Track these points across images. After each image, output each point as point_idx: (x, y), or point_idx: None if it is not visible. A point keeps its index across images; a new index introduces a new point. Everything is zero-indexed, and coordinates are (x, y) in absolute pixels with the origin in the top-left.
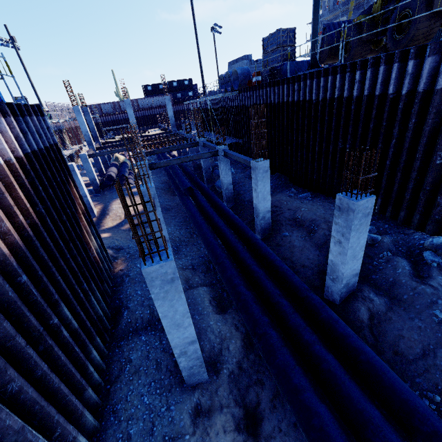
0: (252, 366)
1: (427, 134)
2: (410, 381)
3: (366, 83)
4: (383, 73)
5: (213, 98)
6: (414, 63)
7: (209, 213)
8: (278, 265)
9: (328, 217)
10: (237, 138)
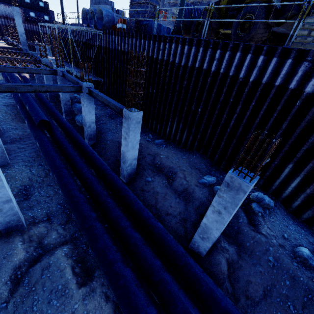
0: None
1: (260, 116)
2: None
3: (223, 63)
4: (238, 59)
5: (74, 29)
6: (263, 59)
7: (71, 154)
8: (153, 224)
9: (182, 166)
10: (98, 77)
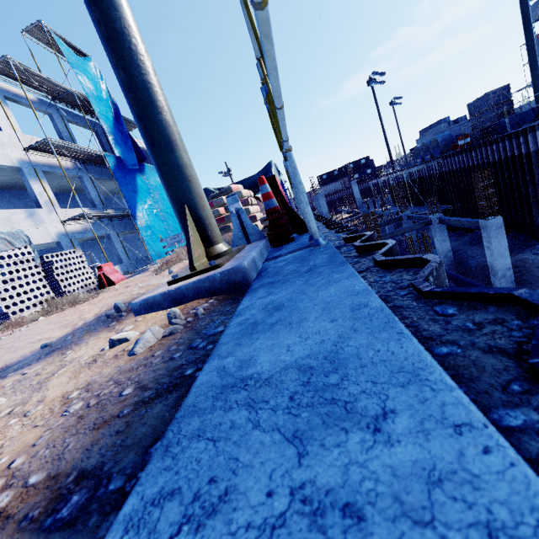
0: None
1: None
2: None
3: None
4: None
5: (407, 171)
6: None
7: None
8: None
9: None
10: (445, 205)
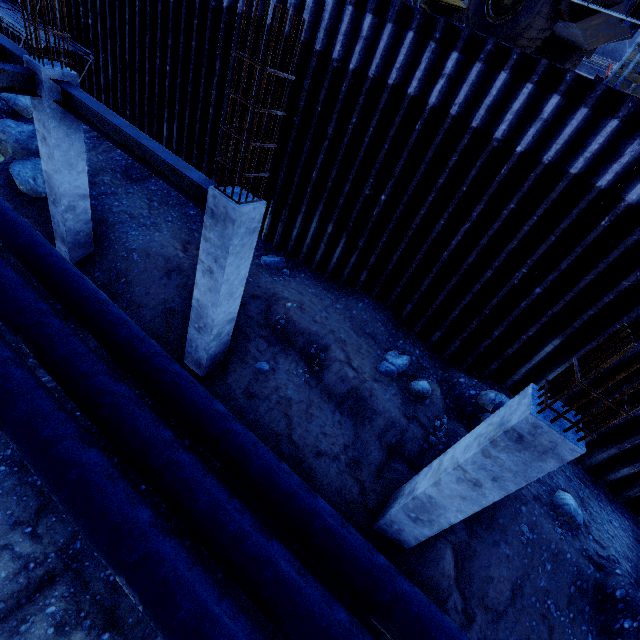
0: None
1: (522, 236)
2: None
3: (462, 91)
4: (500, 89)
5: None
6: (557, 104)
7: (24, 310)
8: (308, 509)
9: (338, 330)
10: (76, 40)
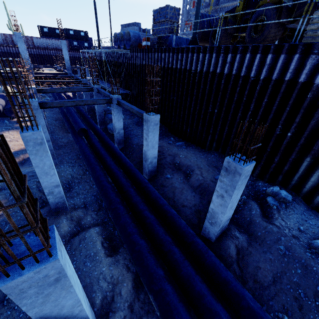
0: (142, 306)
1: (273, 111)
2: (266, 304)
3: (235, 65)
4: (248, 60)
5: (107, 52)
6: (271, 57)
7: (102, 155)
8: (167, 210)
9: (199, 164)
10: (127, 90)
